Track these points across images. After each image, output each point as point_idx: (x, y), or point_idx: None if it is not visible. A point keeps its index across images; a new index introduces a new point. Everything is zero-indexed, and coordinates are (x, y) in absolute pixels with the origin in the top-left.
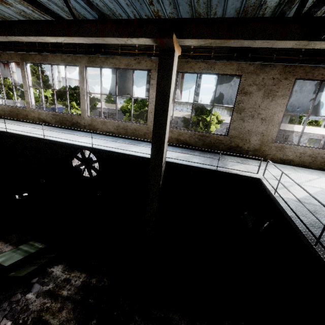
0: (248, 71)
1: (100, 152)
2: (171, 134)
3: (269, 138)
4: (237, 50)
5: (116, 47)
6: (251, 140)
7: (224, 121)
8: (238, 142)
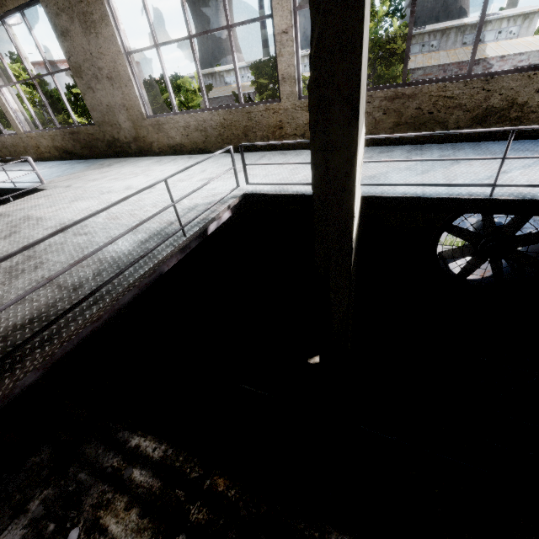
0: None
1: None
2: (45, 141)
3: (137, 112)
4: None
5: None
6: (121, 124)
7: None
8: (111, 131)
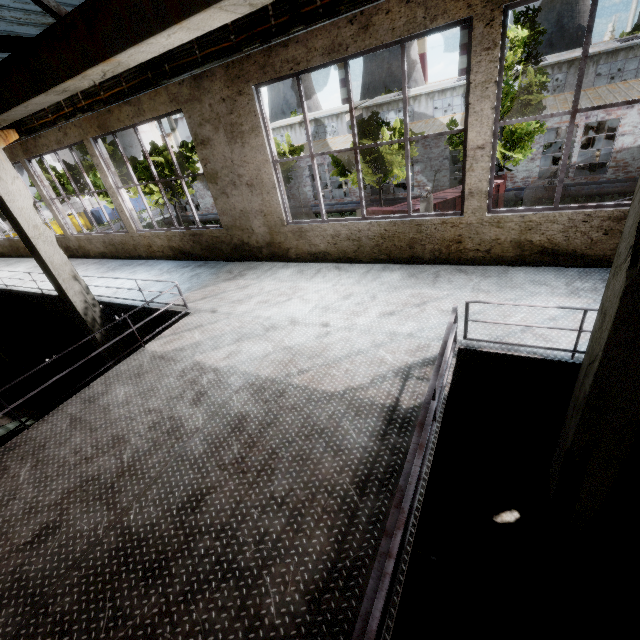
0: (184, 98)
1: (55, 297)
2: (160, 241)
3: (276, 218)
4: (147, 63)
5: (30, 119)
6: (255, 229)
7: (445, 128)
8: (241, 235)
